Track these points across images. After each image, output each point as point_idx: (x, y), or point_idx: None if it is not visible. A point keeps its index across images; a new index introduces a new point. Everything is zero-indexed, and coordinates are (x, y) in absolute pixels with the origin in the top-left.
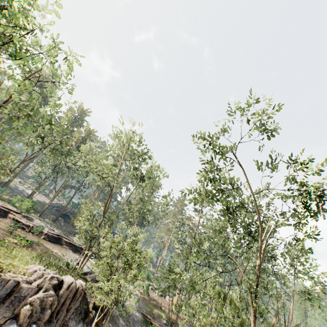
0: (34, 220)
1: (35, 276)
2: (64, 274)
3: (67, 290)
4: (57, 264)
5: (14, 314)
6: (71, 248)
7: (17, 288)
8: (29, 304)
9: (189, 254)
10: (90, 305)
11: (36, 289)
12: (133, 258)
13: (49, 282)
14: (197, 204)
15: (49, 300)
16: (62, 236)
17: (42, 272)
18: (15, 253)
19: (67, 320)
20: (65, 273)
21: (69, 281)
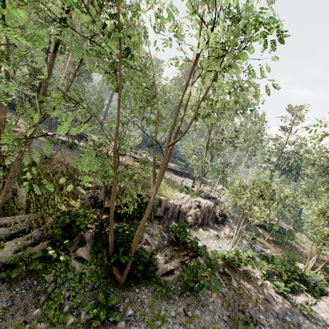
0: (142, 155)
1: (185, 201)
2: (196, 197)
3: (204, 207)
4: (180, 188)
5: (184, 221)
6: (173, 172)
7: (180, 208)
8: (189, 216)
9: (274, 171)
10: (216, 214)
11: (189, 208)
12: (260, 191)
13: (194, 204)
14: (285, 122)
15: (198, 214)
16: None
17: (187, 198)
18: (161, 185)
19: (208, 223)
20: (197, 197)
21: (204, 202)
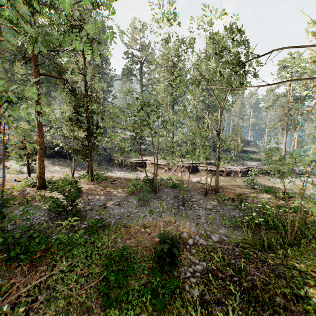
0: None
1: None
2: None
3: None
4: None
5: None
6: (265, 174)
7: None
8: None
9: None
10: None
11: None
12: None
13: None
14: None
15: None
16: (249, 167)
17: None
18: None
19: None
20: None
21: None
